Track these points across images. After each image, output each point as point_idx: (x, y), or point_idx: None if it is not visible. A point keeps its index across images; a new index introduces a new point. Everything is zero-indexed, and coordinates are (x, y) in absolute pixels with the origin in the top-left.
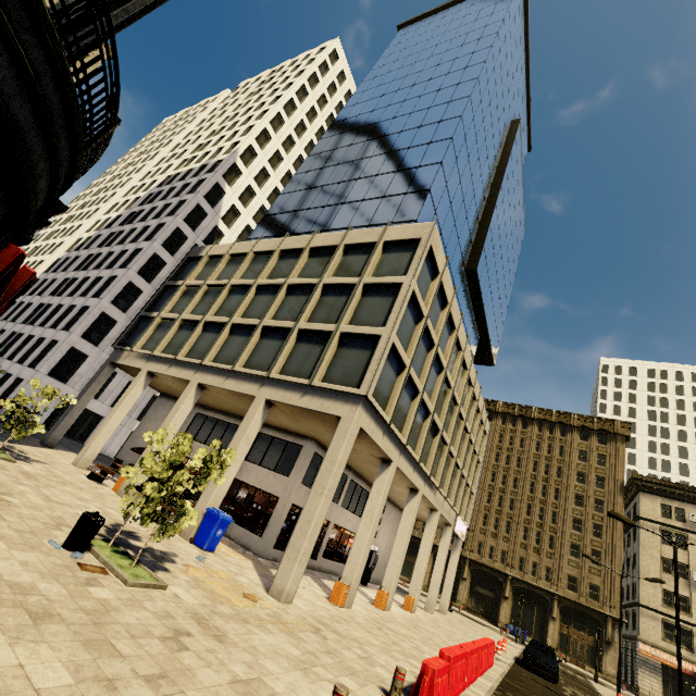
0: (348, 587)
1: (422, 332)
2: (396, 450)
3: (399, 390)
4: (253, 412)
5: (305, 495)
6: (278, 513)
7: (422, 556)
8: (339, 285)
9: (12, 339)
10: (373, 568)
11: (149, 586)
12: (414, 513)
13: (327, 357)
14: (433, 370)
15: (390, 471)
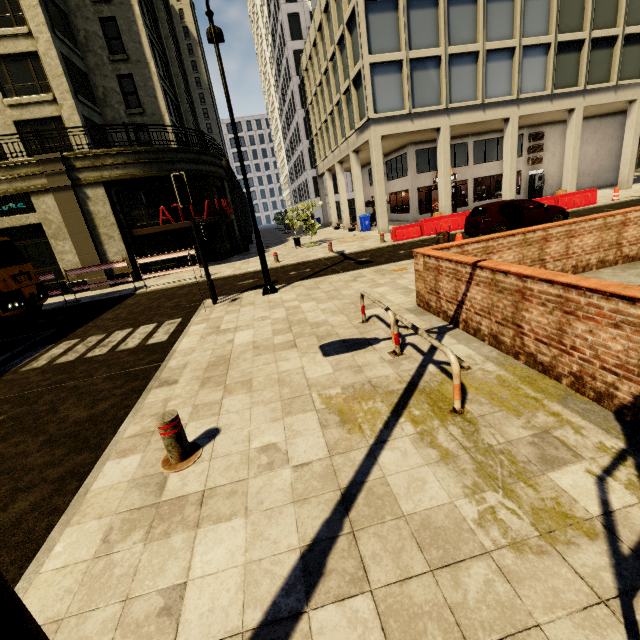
0: (440, 214)
1: (403, 13)
2: (439, 118)
3: (405, 83)
4: (351, 163)
5: (425, 178)
6: (411, 198)
7: (567, 156)
8: (341, 38)
9: (299, 191)
10: (541, 186)
11: (314, 246)
12: (512, 138)
13: (353, 106)
14: (462, 8)
15: (442, 135)
